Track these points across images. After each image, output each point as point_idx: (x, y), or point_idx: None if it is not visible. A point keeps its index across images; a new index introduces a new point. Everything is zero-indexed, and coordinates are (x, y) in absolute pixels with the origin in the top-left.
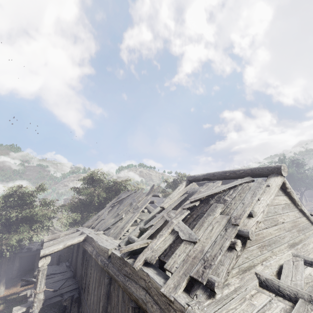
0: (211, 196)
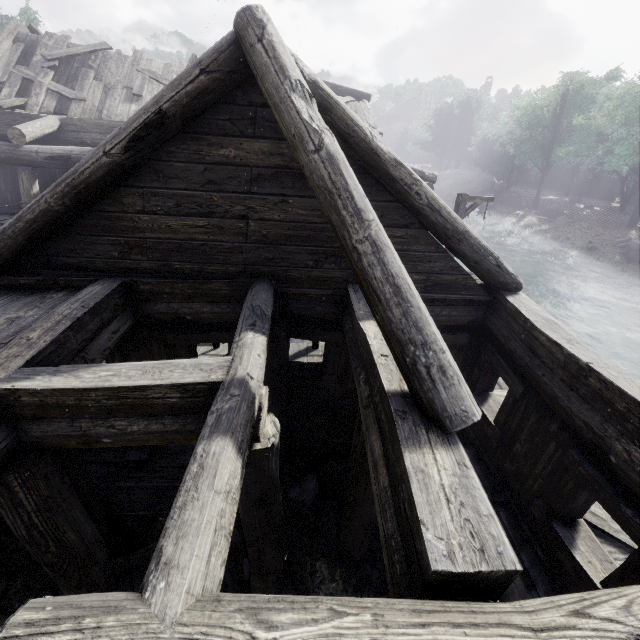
0: None
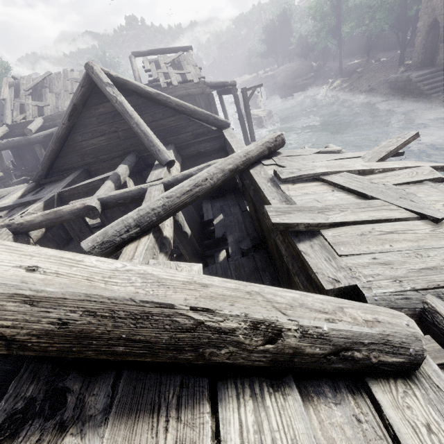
0: (172, 61)
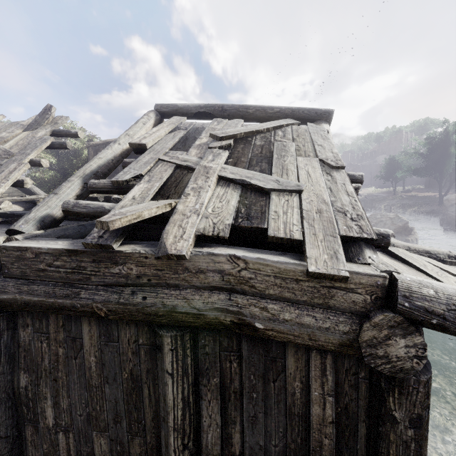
0: (247, 136)
